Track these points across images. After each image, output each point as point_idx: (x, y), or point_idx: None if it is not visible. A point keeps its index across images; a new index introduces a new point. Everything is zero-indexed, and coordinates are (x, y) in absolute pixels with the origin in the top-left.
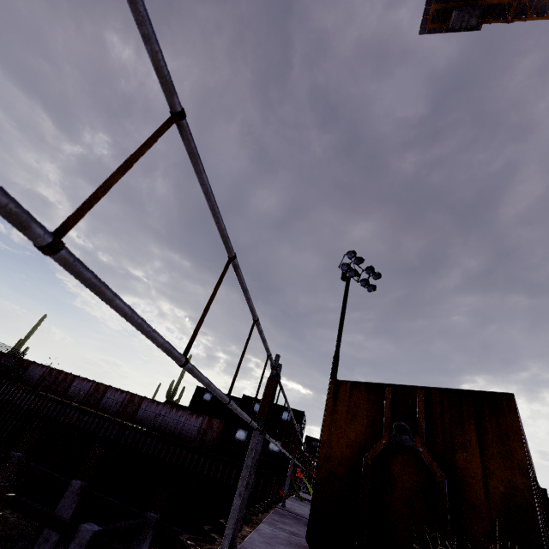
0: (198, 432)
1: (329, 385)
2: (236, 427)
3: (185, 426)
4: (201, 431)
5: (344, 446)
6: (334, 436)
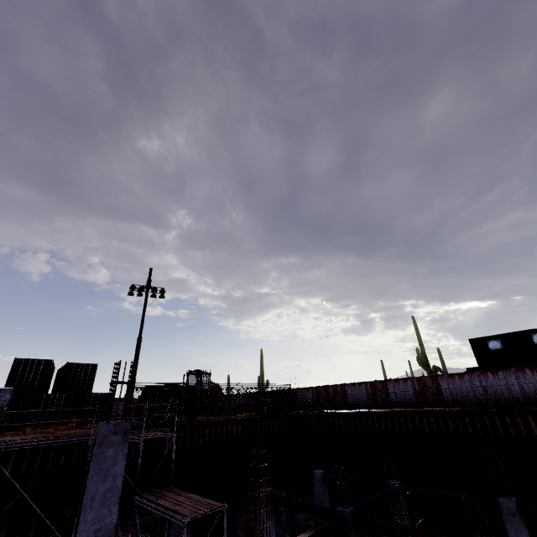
0: None
1: None
2: None
3: (525, 387)
4: None
5: None
6: None
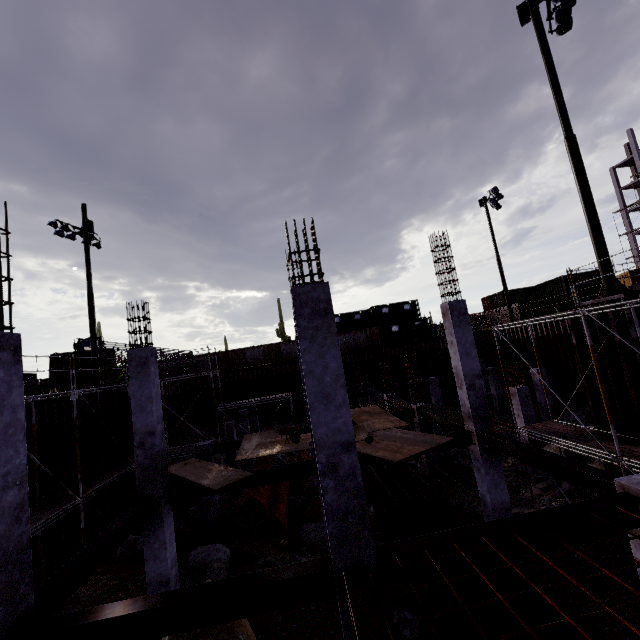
0: (367, 340)
1: (628, 272)
2: (389, 326)
3: (356, 340)
4: (368, 338)
5: (639, 282)
6: (635, 282)
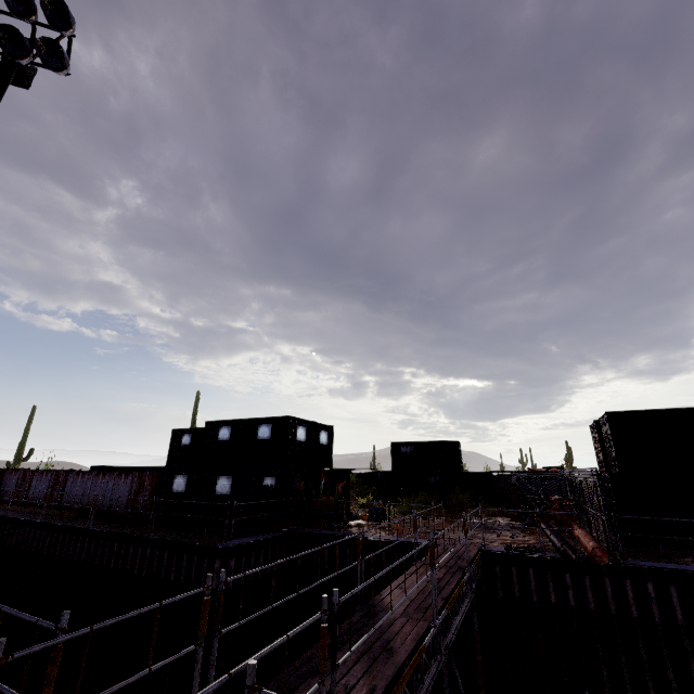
0: (129, 498)
1: None
2: (172, 475)
3: (114, 495)
4: (132, 496)
5: None
6: None
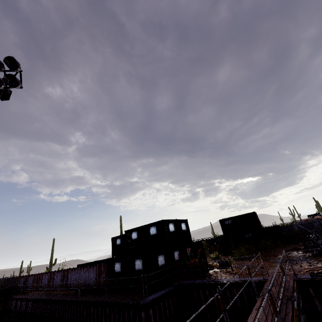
0: (96, 279)
1: None
2: (113, 263)
3: (89, 278)
4: (97, 277)
5: None
6: None
